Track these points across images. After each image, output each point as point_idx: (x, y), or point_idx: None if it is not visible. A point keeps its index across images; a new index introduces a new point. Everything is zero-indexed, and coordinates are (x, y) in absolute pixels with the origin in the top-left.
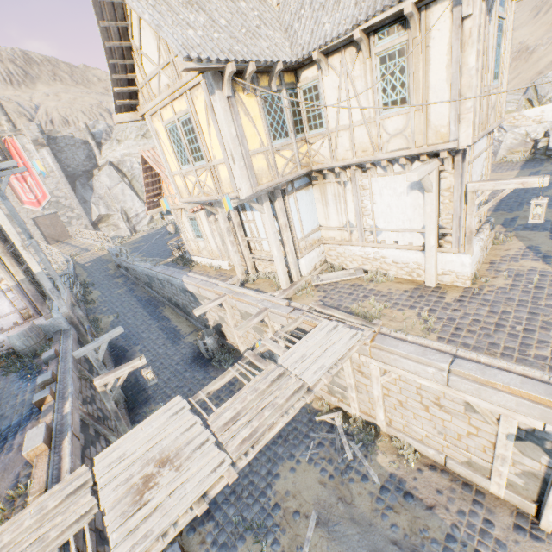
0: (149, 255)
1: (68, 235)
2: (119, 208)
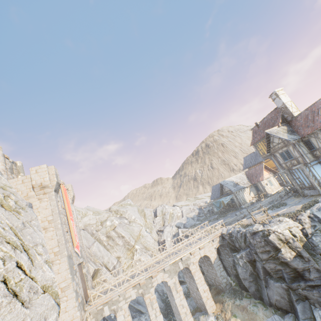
0: (253, 206)
1: (87, 294)
2: (101, 263)
